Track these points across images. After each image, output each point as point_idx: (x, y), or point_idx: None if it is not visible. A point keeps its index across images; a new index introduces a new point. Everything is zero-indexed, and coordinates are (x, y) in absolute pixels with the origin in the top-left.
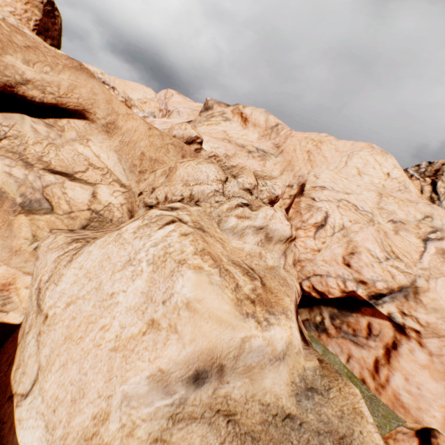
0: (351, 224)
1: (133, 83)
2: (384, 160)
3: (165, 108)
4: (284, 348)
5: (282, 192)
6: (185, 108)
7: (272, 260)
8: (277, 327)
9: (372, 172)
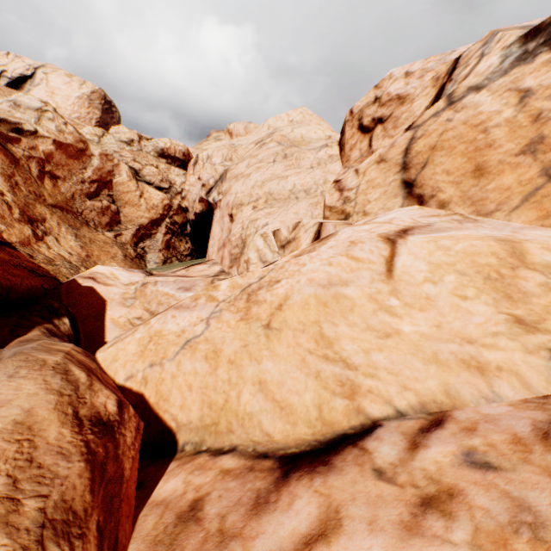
0: (212, 152)
1: None
2: (294, 112)
3: None
4: None
5: (172, 147)
6: None
7: (22, 117)
8: None
9: (279, 124)
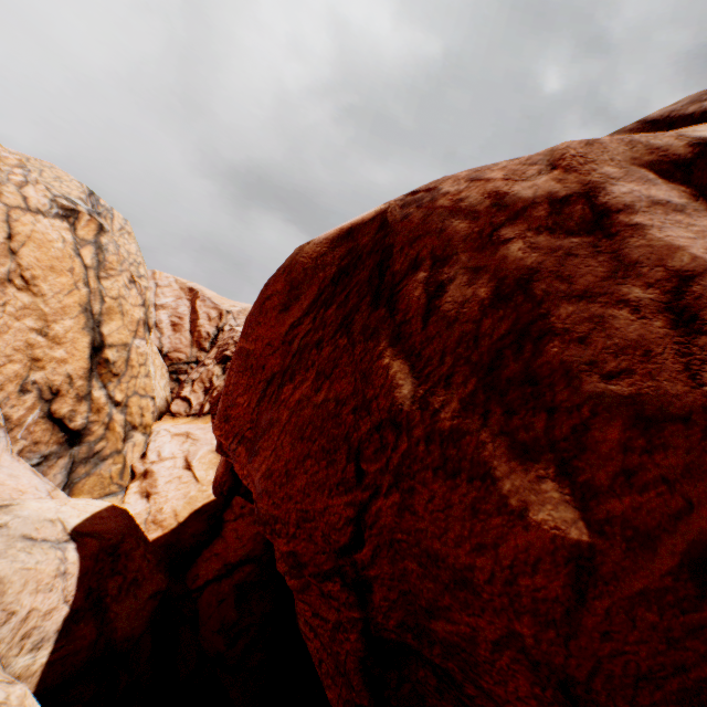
0: None
1: None
2: None
3: (211, 305)
4: None
5: None
6: None
7: None
8: None
9: None
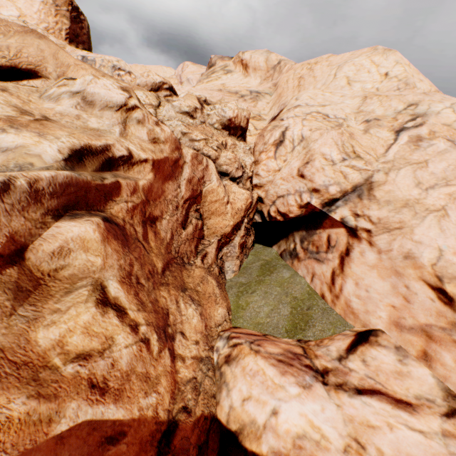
0: (310, 132)
1: (154, 66)
2: (383, 59)
3: (180, 81)
4: (11, 147)
5: (238, 115)
6: (195, 75)
7: (98, 124)
8: (13, 135)
9: (365, 78)
